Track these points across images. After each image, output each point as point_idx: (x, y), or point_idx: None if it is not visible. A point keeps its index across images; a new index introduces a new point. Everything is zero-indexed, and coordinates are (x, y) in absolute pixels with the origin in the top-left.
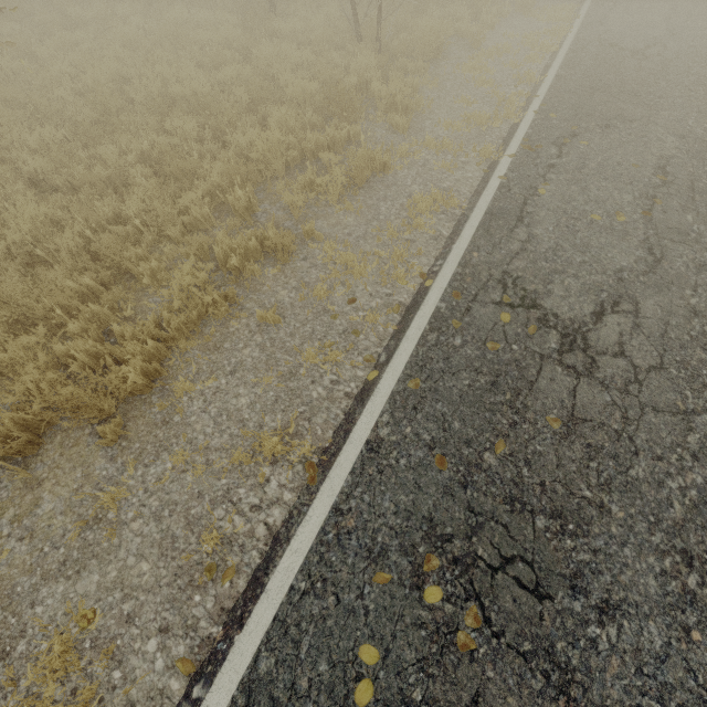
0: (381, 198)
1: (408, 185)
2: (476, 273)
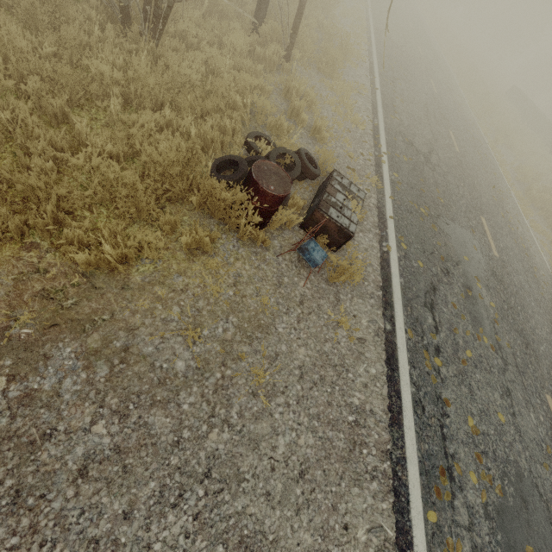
0: (345, 2)
1: (349, 2)
2: (377, 28)
